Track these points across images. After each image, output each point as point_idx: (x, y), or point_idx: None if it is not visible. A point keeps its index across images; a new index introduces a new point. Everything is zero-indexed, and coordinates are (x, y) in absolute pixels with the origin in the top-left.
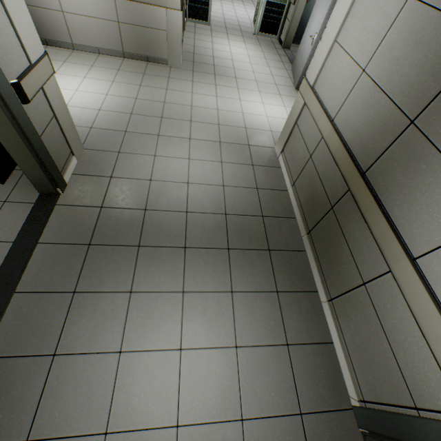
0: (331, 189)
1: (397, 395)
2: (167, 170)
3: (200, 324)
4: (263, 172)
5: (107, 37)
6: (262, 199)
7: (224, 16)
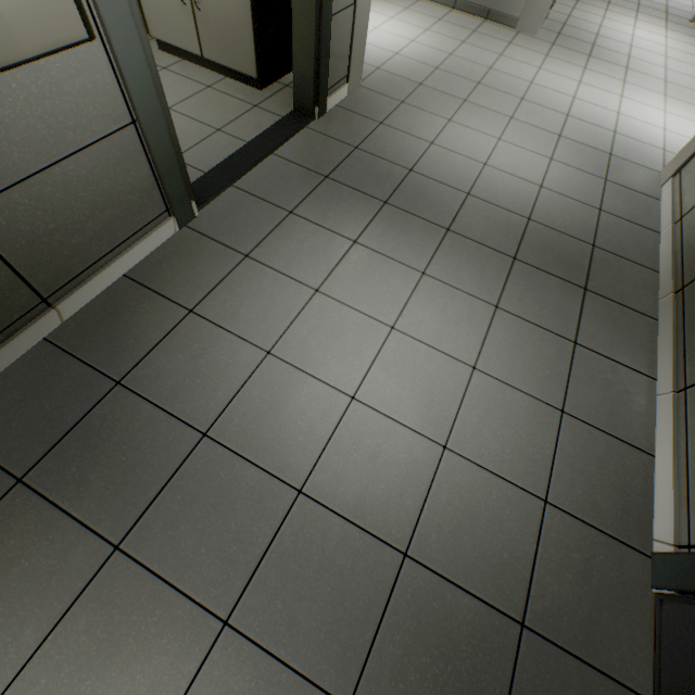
0: None
1: None
2: (459, 141)
3: (431, 318)
4: (621, 195)
5: None
6: (602, 225)
7: None
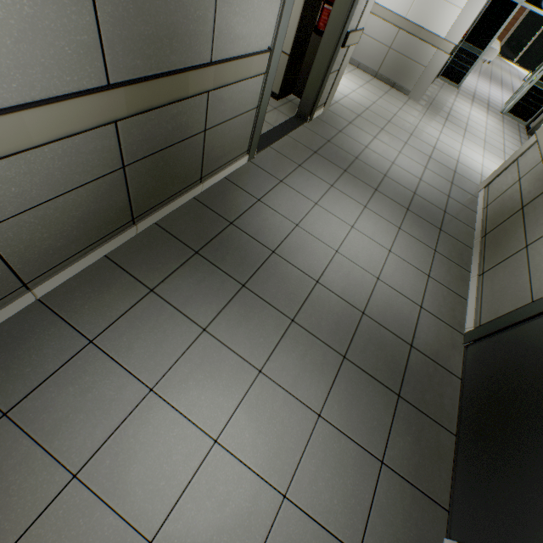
0: (529, 195)
1: (517, 304)
2: (380, 149)
3: (370, 226)
4: (459, 192)
5: (373, 57)
6: (449, 204)
7: (476, 89)
